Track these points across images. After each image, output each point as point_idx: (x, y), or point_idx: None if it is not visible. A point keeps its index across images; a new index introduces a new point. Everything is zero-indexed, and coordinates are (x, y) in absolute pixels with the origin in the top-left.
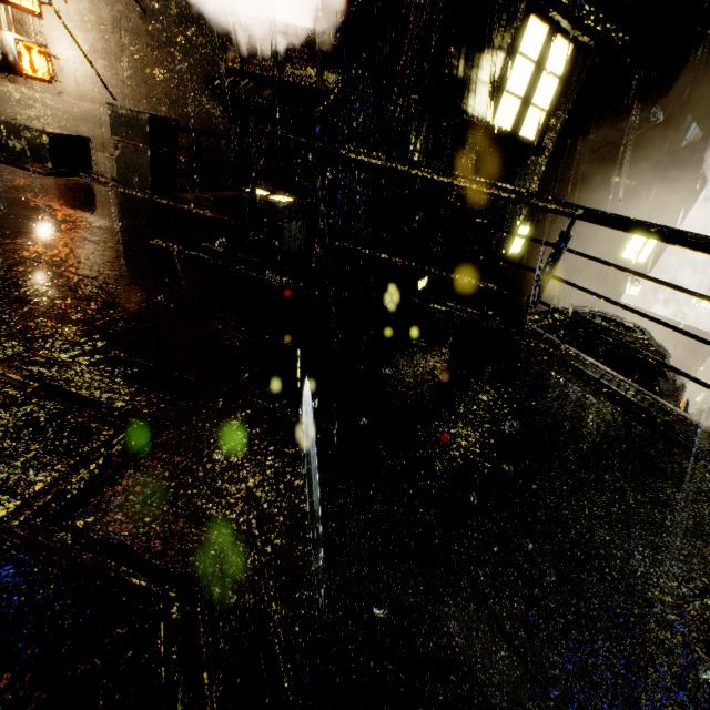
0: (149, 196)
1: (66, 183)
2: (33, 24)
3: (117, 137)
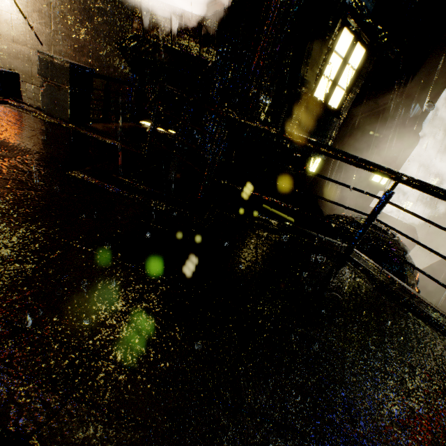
0: (67, 125)
1: None
2: None
3: (43, 77)
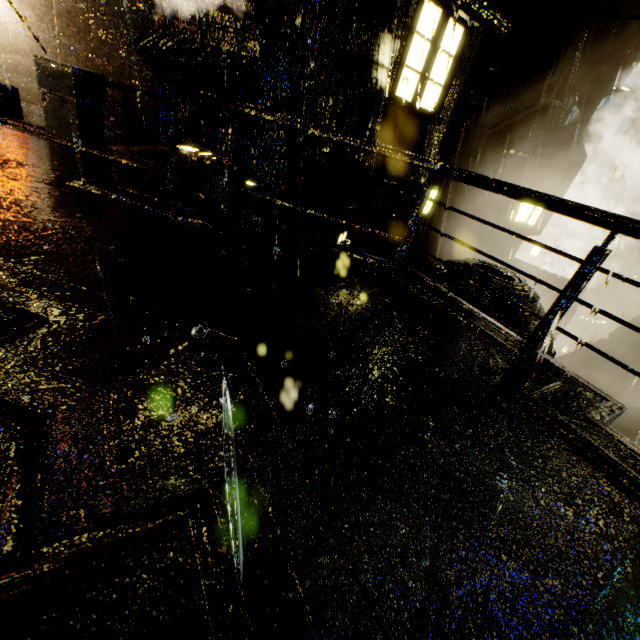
0: (77, 146)
1: None
2: None
3: (43, 88)
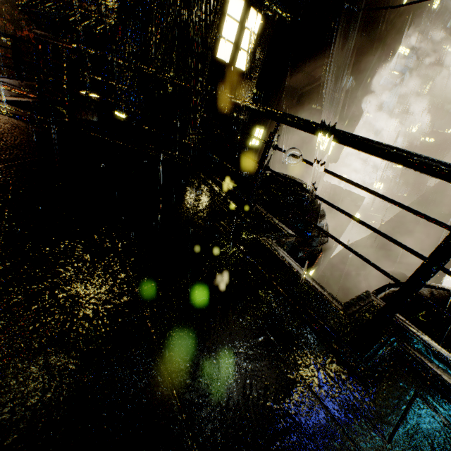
0: None
1: None
2: None
3: None
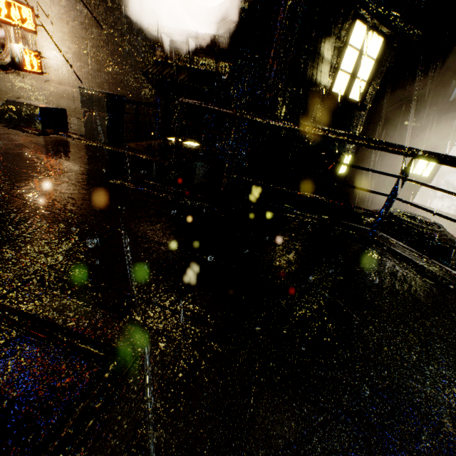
0: (106, 146)
1: (51, 140)
2: (31, 38)
3: (85, 108)
